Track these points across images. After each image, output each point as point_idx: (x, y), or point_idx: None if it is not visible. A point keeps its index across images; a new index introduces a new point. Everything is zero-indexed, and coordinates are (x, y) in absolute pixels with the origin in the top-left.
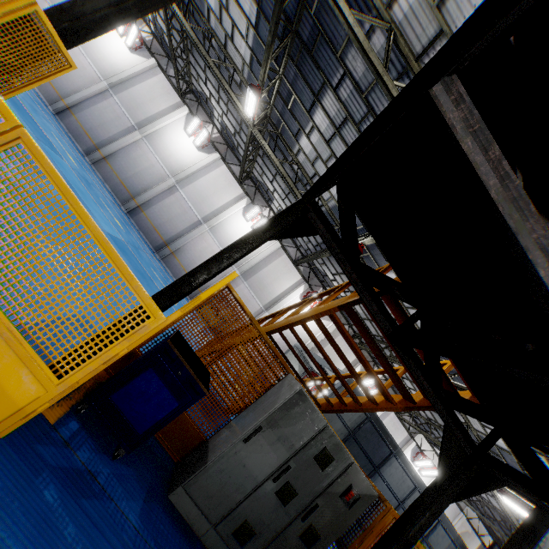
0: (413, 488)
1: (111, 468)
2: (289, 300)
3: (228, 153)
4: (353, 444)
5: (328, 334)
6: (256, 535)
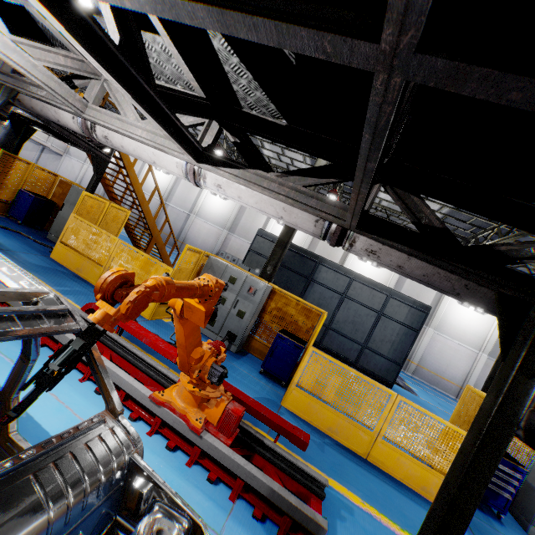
0: (349, 280)
1: (17, 225)
2: (269, 229)
3: None
4: (283, 270)
5: None
6: None
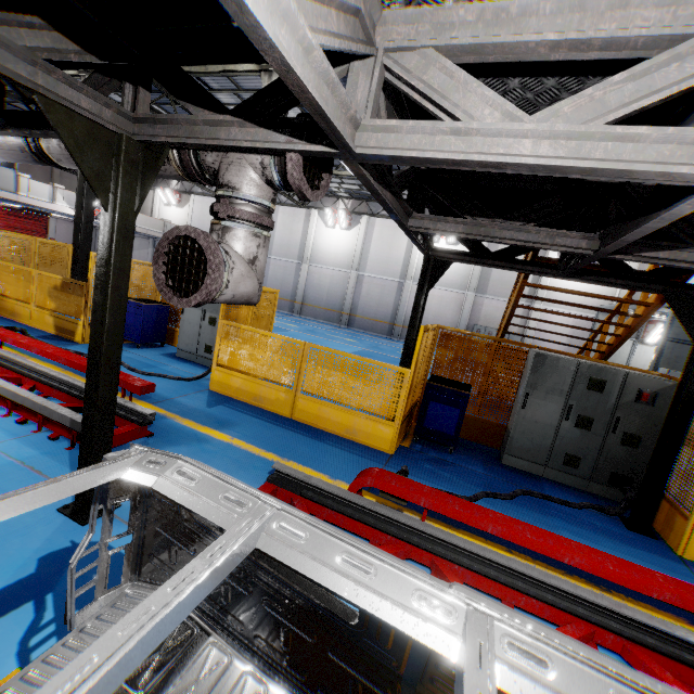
0: None
1: (452, 457)
2: None
3: (371, 206)
4: None
5: (541, 299)
6: (582, 459)
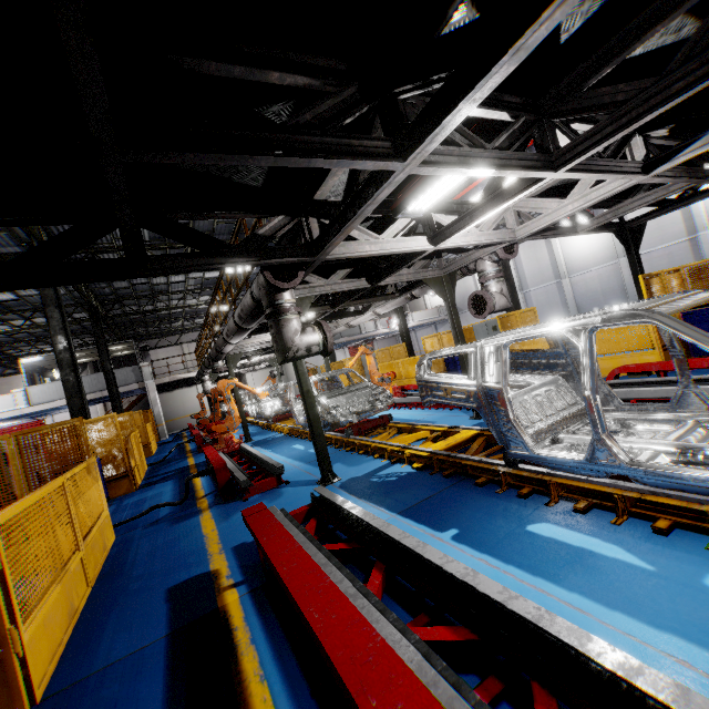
0: None
1: None
2: None
3: None
4: None
5: None
6: None
